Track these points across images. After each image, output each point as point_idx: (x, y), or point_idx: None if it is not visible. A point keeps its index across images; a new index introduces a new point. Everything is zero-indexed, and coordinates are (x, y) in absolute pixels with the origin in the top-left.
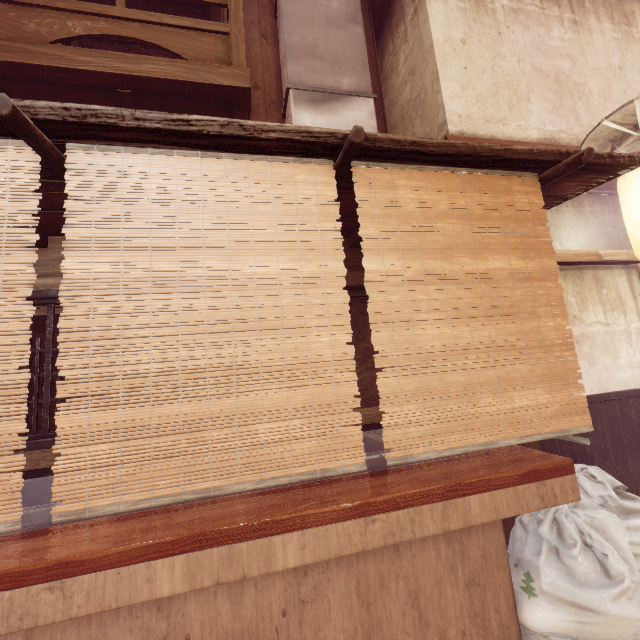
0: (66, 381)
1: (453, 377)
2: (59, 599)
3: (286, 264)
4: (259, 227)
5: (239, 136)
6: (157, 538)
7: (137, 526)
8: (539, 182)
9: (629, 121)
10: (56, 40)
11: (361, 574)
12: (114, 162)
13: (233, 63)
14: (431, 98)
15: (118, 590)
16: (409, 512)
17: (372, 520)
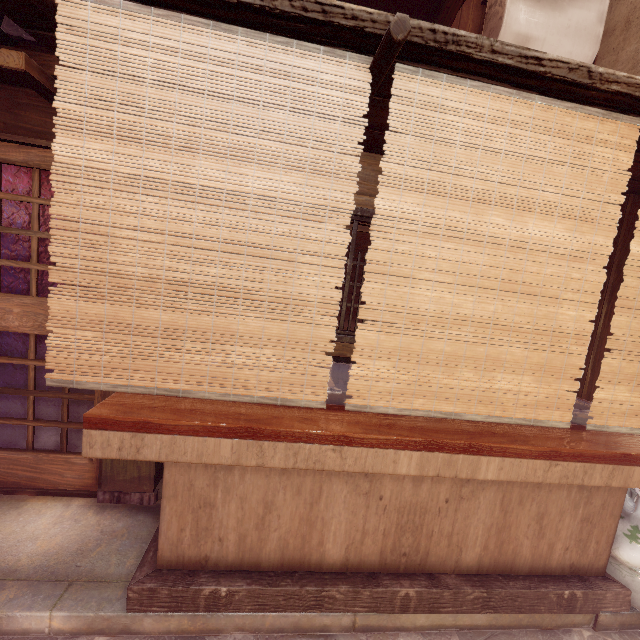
0: (366, 306)
1: None
2: (338, 458)
3: (560, 233)
4: (547, 189)
5: (578, 83)
6: (403, 436)
7: (372, 420)
8: None
9: None
10: None
11: (507, 492)
12: (434, 92)
13: None
14: None
15: (374, 462)
16: (585, 466)
17: (555, 464)
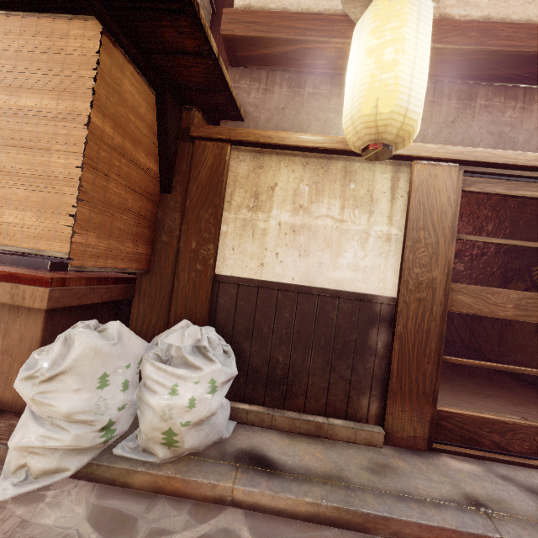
0: None
1: None
2: None
3: None
4: None
5: None
6: None
7: None
8: (102, 26)
9: None
10: None
11: None
12: None
13: None
14: None
15: None
16: None
17: None
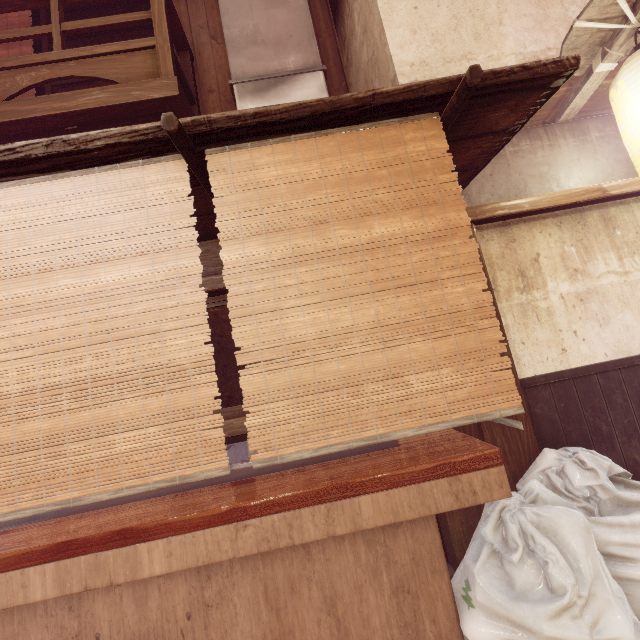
0: None
1: (330, 366)
2: None
3: (138, 270)
4: (110, 238)
5: (68, 152)
6: (31, 547)
7: (35, 534)
8: (441, 122)
9: (613, 13)
10: (9, 97)
11: (269, 579)
12: None
13: (161, 74)
14: (382, 53)
15: None
16: (286, 516)
17: (243, 526)
